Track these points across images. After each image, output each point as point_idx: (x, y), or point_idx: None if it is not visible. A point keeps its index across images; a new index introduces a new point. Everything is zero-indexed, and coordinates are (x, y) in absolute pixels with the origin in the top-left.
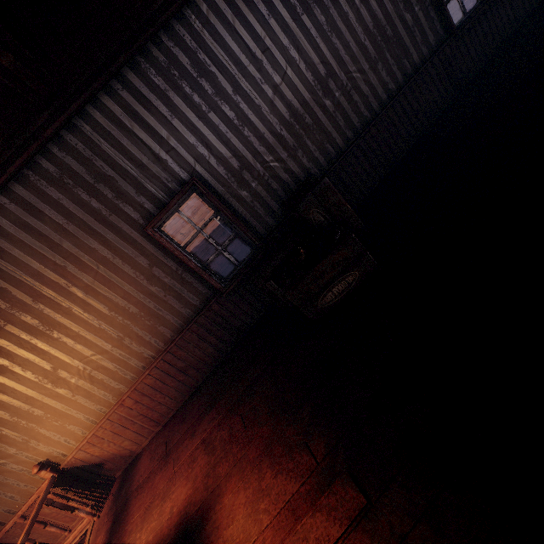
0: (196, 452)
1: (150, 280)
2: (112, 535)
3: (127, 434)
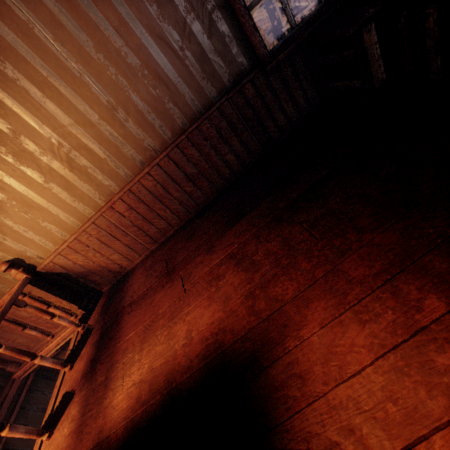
0: (221, 269)
1: (162, 7)
2: (100, 349)
3: (116, 247)
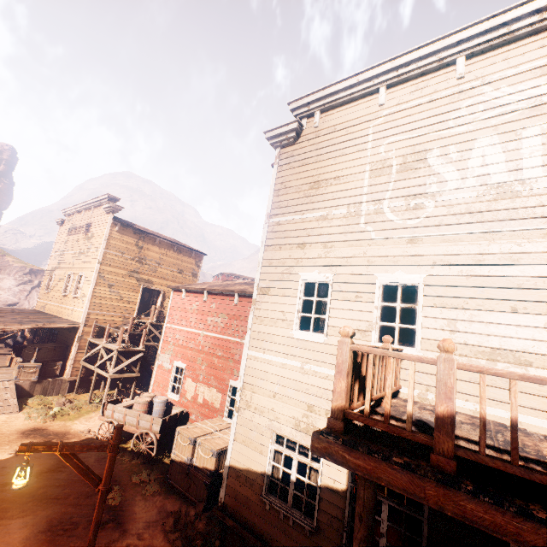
0: None
1: None
2: None
3: None
